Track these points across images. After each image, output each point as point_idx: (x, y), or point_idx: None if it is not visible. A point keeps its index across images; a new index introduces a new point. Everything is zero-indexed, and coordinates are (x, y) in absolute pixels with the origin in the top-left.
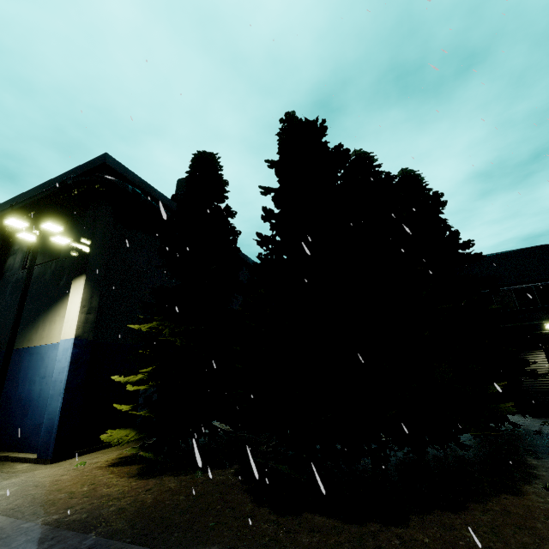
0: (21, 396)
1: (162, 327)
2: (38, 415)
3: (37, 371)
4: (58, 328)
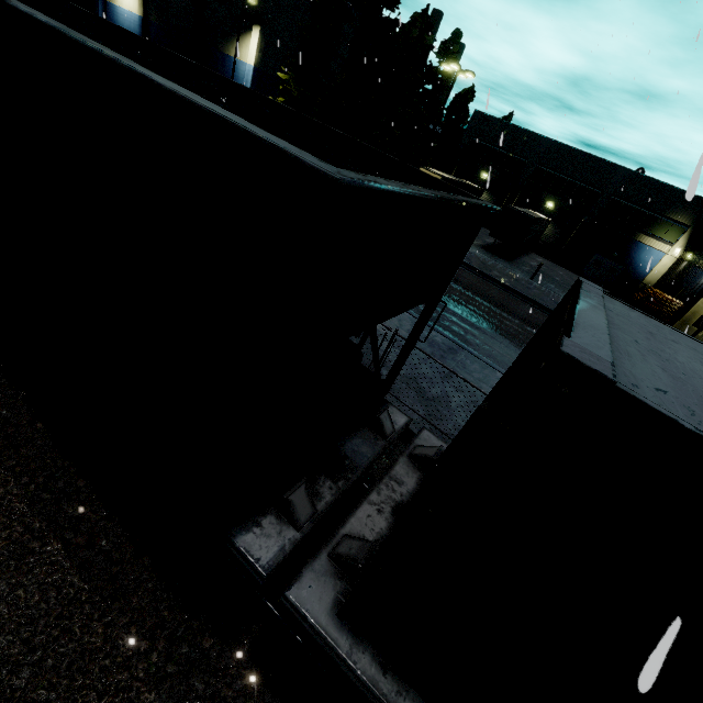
0: None
1: (291, 81)
2: None
3: (234, 74)
4: (244, 53)
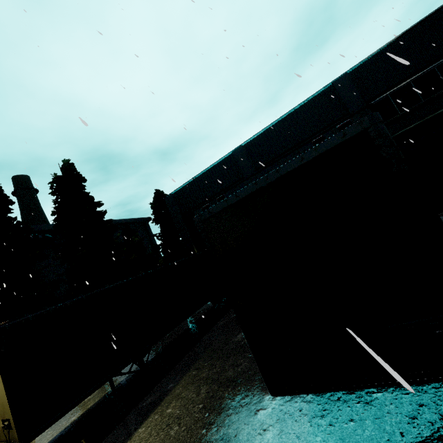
0: None
1: None
2: None
3: None
4: None
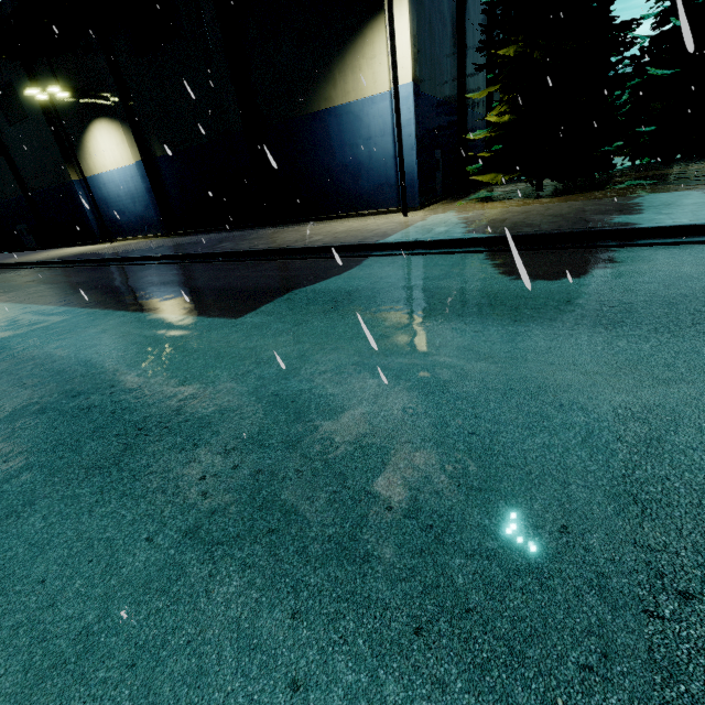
0: (344, 163)
1: (529, 50)
2: (376, 177)
3: (356, 134)
4: (369, 76)
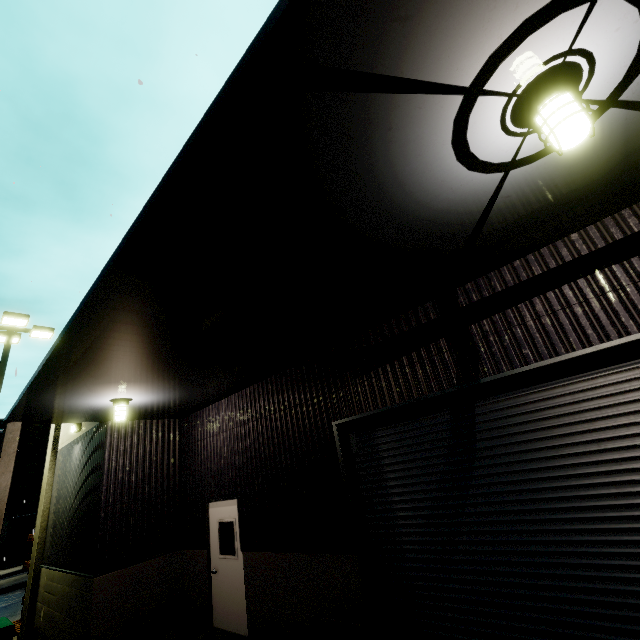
0: None
1: None
2: None
3: None
4: None
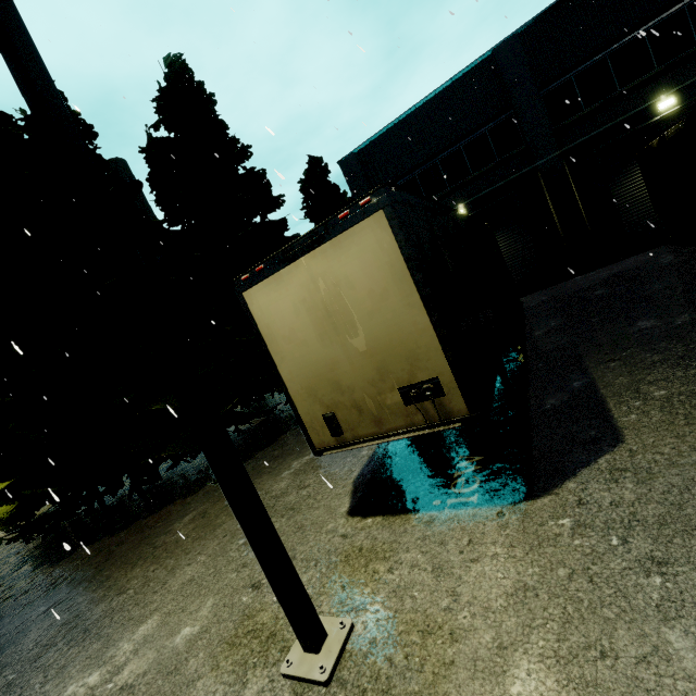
0: None
1: None
2: None
3: None
4: None
